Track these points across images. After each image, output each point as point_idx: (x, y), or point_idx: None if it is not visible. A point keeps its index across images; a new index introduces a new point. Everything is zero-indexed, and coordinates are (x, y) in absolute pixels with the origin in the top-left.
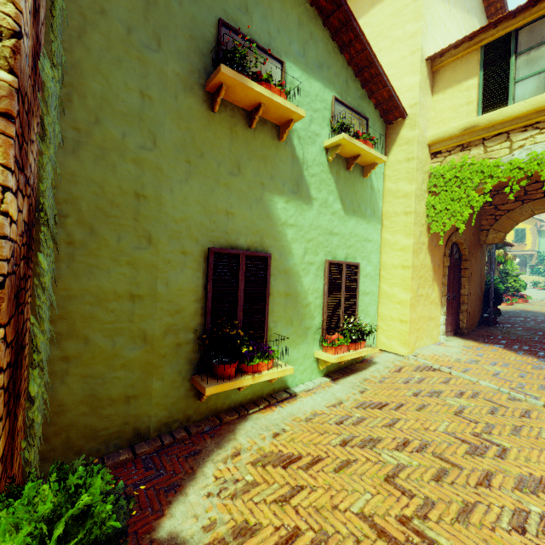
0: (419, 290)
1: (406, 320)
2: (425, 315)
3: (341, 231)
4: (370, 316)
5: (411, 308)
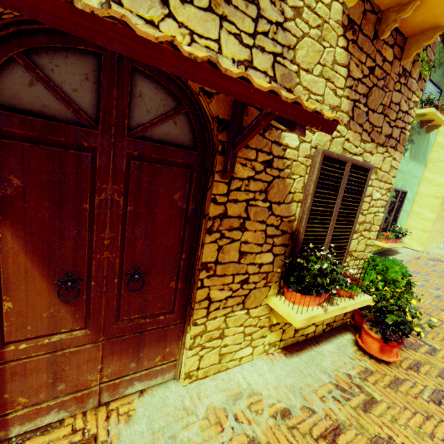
0: (440, 213)
1: (427, 230)
2: (438, 229)
3: (404, 170)
4: (401, 225)
5: (433, 224)
